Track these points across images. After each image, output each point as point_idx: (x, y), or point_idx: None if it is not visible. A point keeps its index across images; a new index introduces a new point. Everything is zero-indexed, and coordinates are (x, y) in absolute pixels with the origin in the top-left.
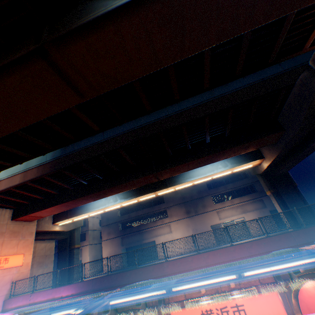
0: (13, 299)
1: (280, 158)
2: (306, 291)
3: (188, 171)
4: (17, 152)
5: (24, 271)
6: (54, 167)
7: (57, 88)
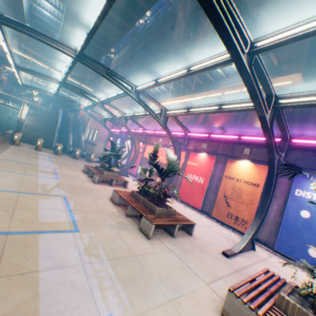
0: (114, 126)
1: (314, 72)
2: (199, 159)
3: (202, 74)
4: (104, 43)
5: None
6: (125, 57)
7: (87, 2)
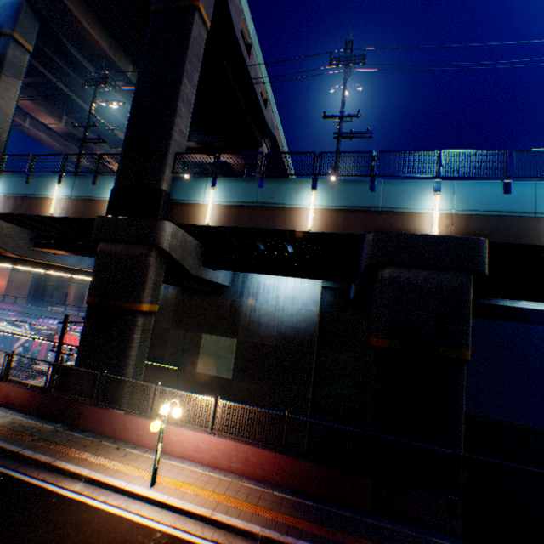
0: None
1: None
2: None
3: None
4: None
5: (2, 290)
6: None
7: None
